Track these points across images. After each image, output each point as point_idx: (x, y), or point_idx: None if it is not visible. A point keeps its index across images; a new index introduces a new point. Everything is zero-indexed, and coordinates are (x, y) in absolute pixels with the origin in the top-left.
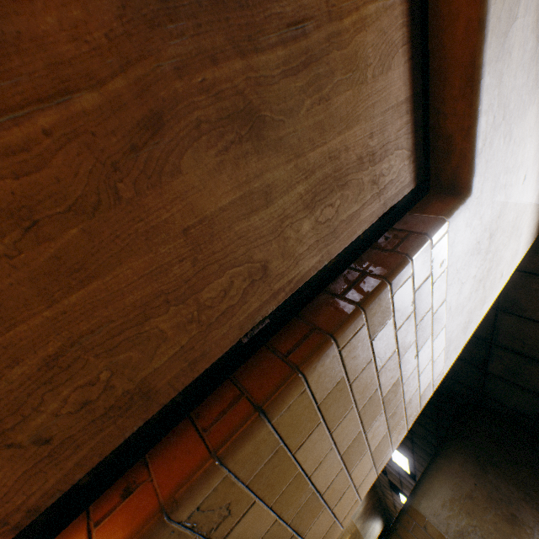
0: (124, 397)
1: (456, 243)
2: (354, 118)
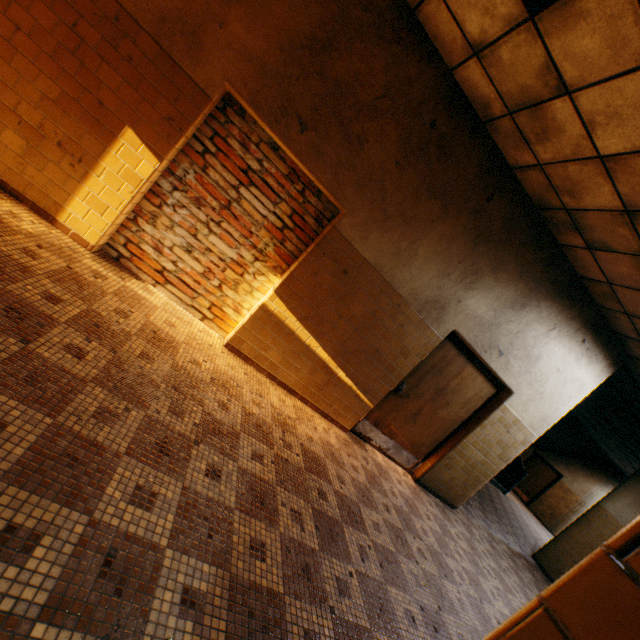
0: (434, 440)
1: (513, 404)
2: (468, 391)
